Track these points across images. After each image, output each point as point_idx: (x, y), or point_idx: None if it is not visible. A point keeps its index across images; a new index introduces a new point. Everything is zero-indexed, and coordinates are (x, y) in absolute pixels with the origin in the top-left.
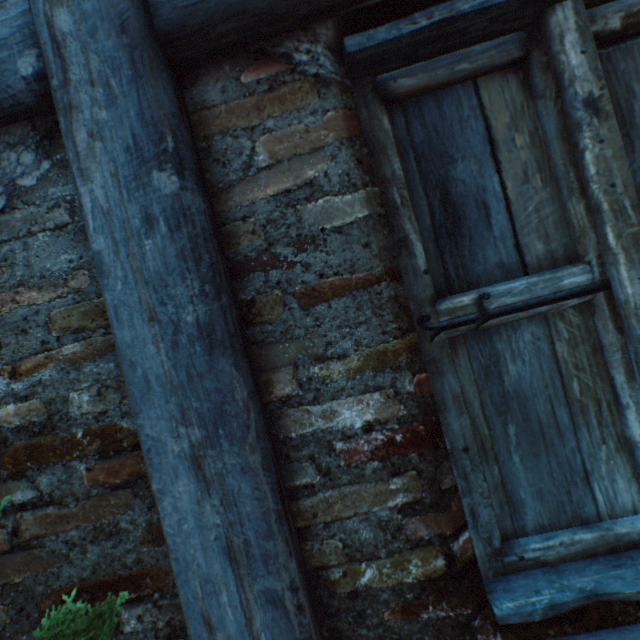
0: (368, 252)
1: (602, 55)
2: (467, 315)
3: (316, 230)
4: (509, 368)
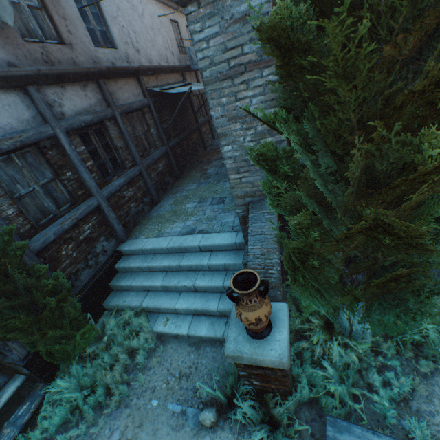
0: (3, 191)
1: (22, 160)
2: (19, 196)
3: None
4: (28, 202)
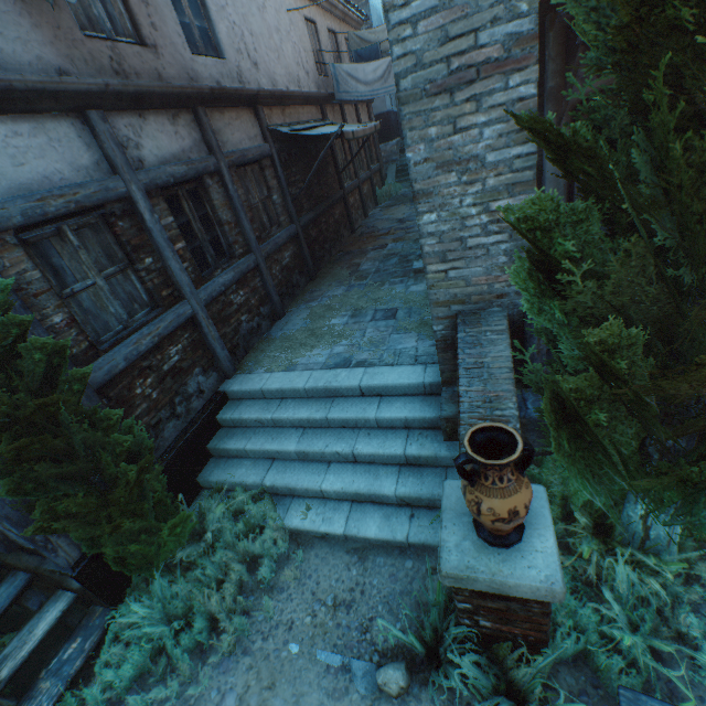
0: (47, 284)
1: (77, 233)
2: (71, 294)
3: (31, 280)
4: (85, 304)
